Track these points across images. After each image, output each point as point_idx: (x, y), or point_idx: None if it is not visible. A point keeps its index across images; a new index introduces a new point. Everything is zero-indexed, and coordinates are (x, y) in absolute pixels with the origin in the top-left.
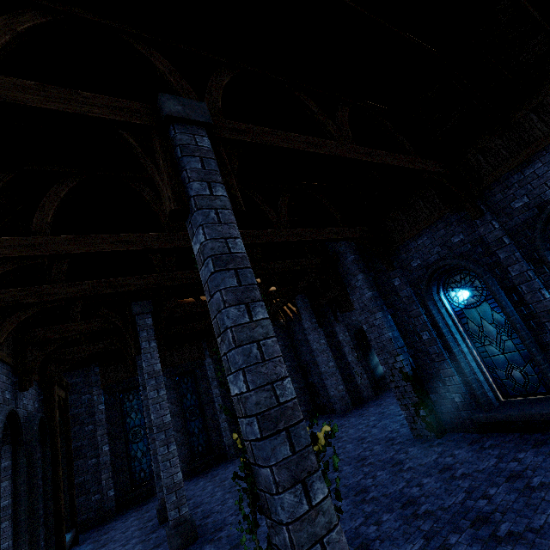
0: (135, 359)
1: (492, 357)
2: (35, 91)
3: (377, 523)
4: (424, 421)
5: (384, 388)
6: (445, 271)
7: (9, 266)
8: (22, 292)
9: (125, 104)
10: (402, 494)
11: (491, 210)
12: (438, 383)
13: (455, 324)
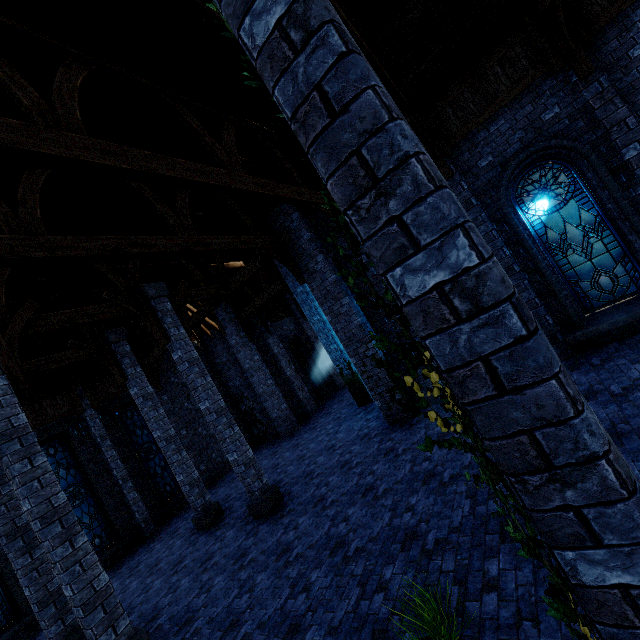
0: None
1: None
2: None
3: (409, 509)
4: (400, 404)
5: (325, 397)
6: None
7: None
8: None
9: None
10: (415, 473)
11: (459, 170)
12: None
13: None
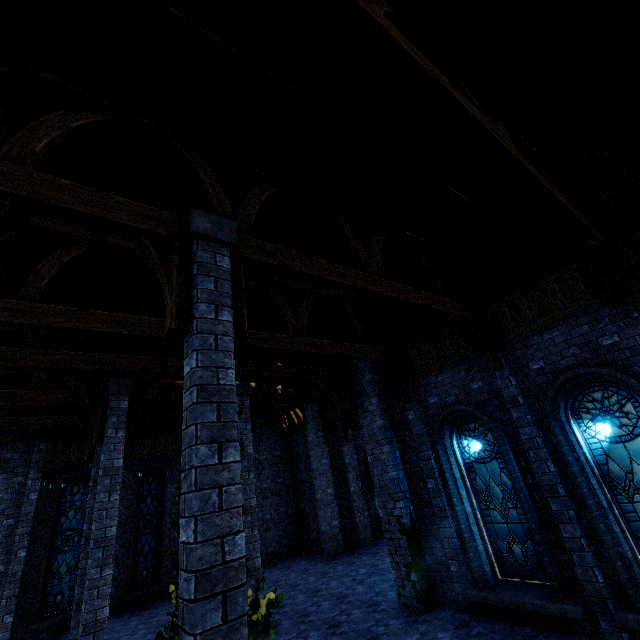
0: (94, 445)
1: (495, 525)
2: (70, 191)
3: None
4: (413, 588)
5: None
6: (461, 416)
7: None
8: None
9: (156, 212)
10: None
11: (510, 364)
12: (436, 543)
13: (463, 477)
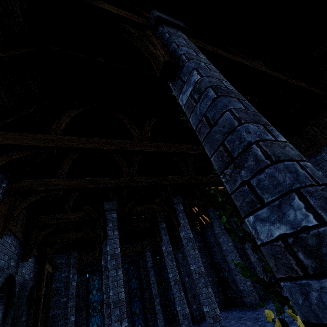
0: (101, 246)
1: None
2: None
3: None
4: None
5: None
6: None
7: (30, 152)
8: (37, 182)
9: (128, 13)
10: None
11: None
12: None
13: None
